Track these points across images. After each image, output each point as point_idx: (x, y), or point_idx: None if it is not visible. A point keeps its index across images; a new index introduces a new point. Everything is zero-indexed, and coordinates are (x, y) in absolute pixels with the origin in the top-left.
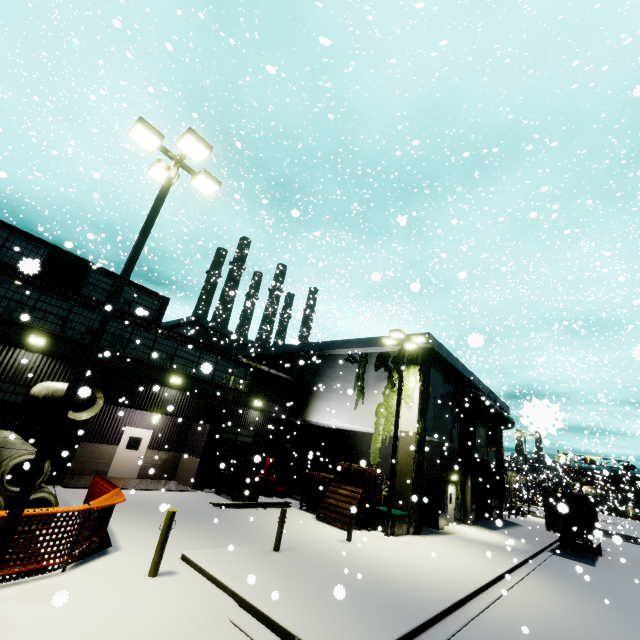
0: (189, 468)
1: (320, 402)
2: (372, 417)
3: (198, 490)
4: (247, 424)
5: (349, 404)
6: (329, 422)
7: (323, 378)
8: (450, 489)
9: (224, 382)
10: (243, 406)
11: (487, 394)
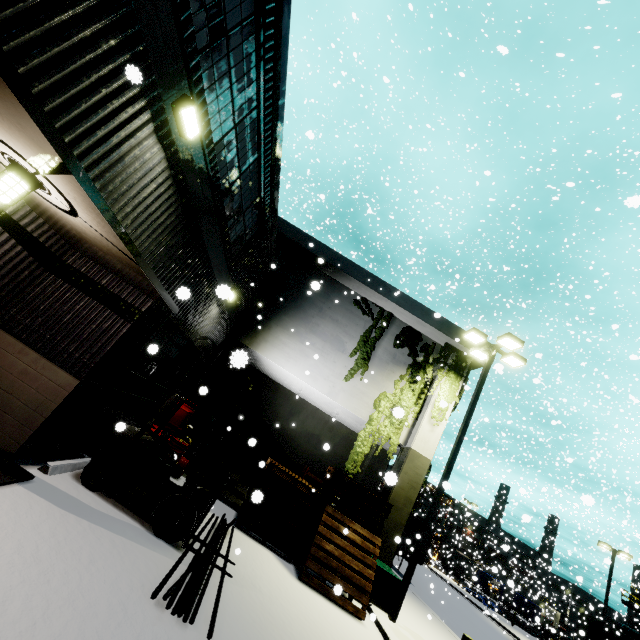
0: (14, 386)
1: (288, 336)
2: (368, 405)
3: (23, 462)
4: (194, 325)
5: (338, 367)
6: (292, 374)
7: (307, 304)
8: None
9: (227, 218)
10: (213, 288)
11: None
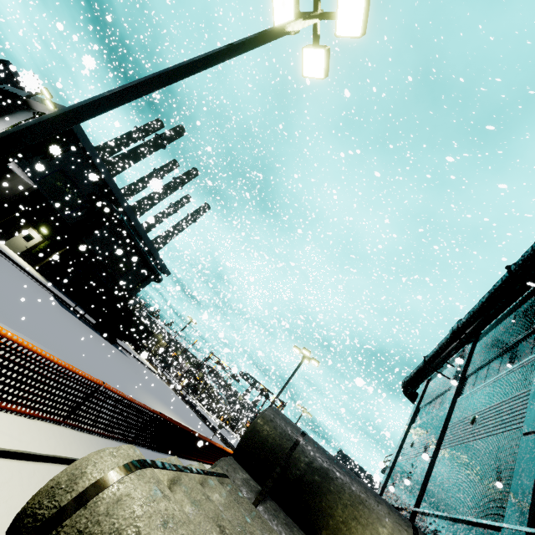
0: None
1: None
2: None
3: None
4: None
5: (1, 129)
6: None
7: (11, 115)
8: (33, 233)
9: None
10: None
11: (138, 230)
